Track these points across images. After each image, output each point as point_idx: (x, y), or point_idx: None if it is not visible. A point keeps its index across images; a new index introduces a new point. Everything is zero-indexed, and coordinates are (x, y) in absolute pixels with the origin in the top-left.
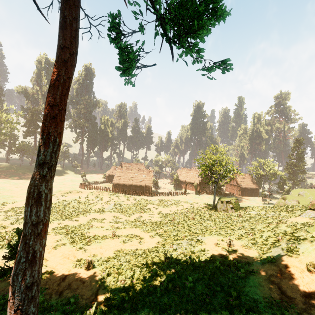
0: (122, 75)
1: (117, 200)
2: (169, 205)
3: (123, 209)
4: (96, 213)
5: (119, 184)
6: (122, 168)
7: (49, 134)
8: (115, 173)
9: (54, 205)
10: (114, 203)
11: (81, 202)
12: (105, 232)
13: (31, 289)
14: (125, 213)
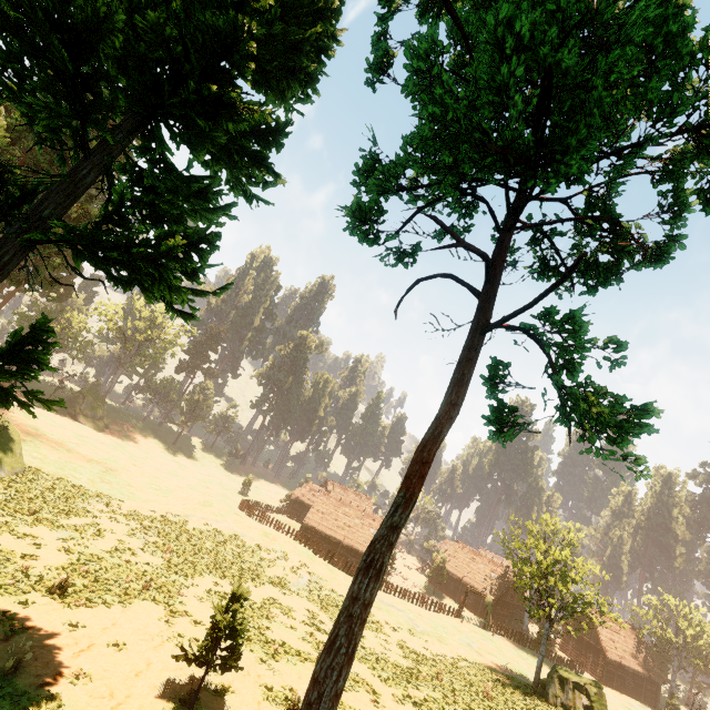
0: (495, 433)
1: (315, 571)
2: (422, 633)
3: (325, 600)
4: (275, 587)
5: (316, 530)
6: (332, 495)
7: (413, 494)
8: (314, 503)
9: (201, 536)
10: (309, 576)
11: (248, 548)
12: (300, 643)
13: (337, 700)
14: (329, 612)
